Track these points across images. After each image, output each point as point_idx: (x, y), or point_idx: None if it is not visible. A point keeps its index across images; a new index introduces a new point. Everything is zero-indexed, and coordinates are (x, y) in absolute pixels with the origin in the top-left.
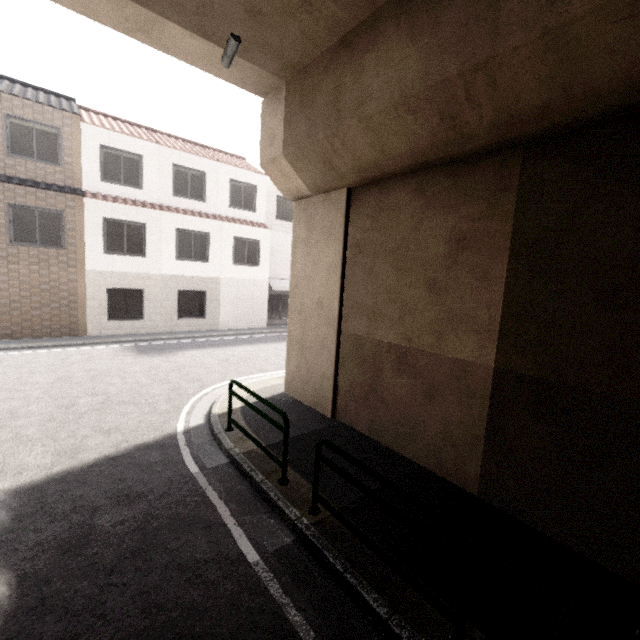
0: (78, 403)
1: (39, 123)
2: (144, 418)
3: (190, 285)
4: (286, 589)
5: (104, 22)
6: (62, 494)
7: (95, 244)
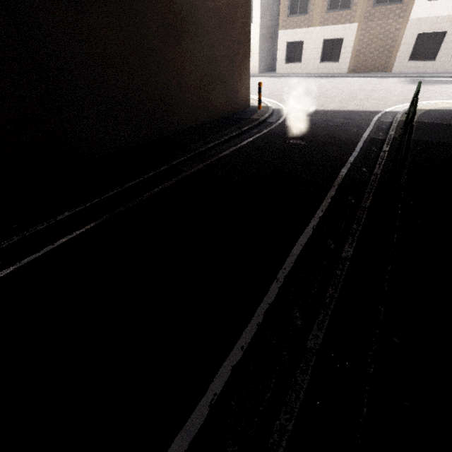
0: (357, 97)
1: None
2: (376, 105)
3: None
4: (365, 142)
5: None
6: (331, 114)
7: None
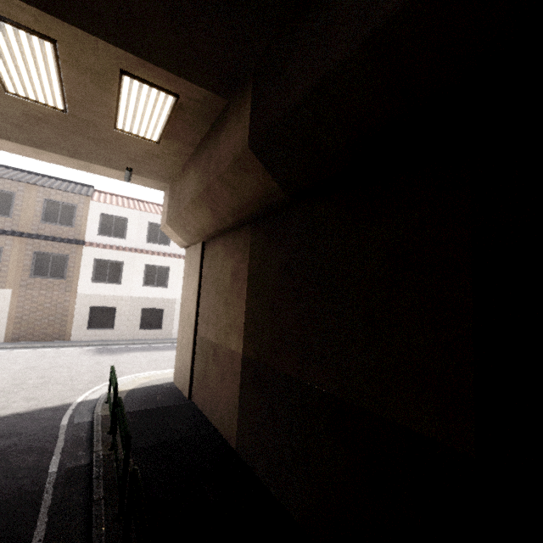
0: (27, 382)
1: (64, 203)
2: (61, 393)
3: (152, 304)
4: (57, 485)
5: (65, 166)
6: None
7: (86, 276)
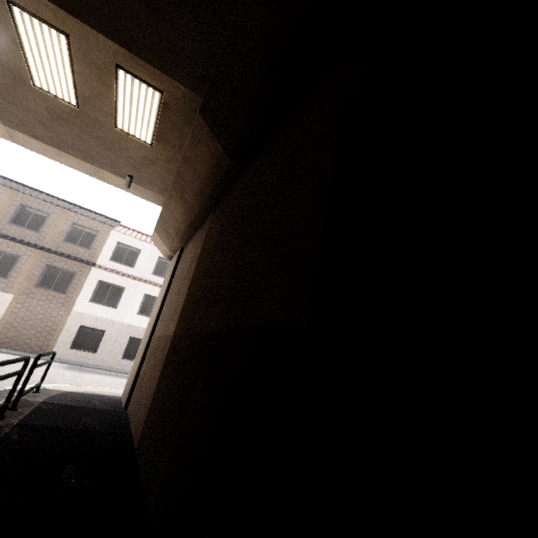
0: None
1: (89, 228)
2: None
3: (141, 334)
4: None
5: (80, 171)
6: None
7: (86, 295)
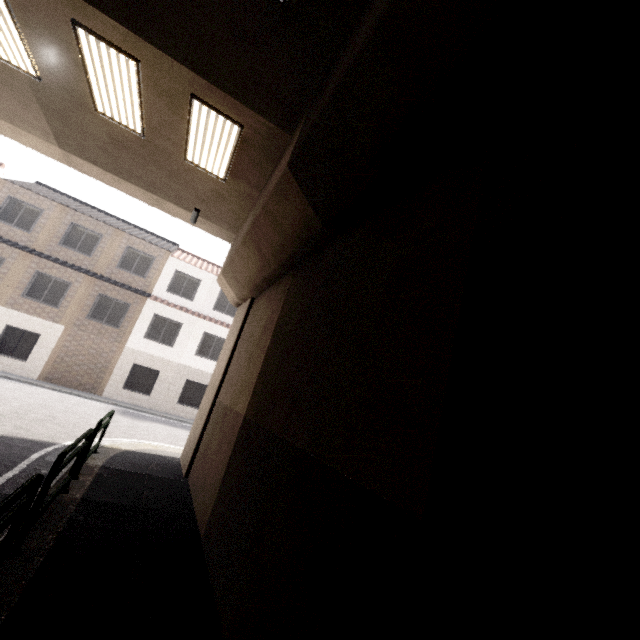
0: (30, 415)
1: (144, 253)
2: (55, 433)
3: (199, 378)
4: None
5: (141, 200)
6: None
7: (141, 330)
